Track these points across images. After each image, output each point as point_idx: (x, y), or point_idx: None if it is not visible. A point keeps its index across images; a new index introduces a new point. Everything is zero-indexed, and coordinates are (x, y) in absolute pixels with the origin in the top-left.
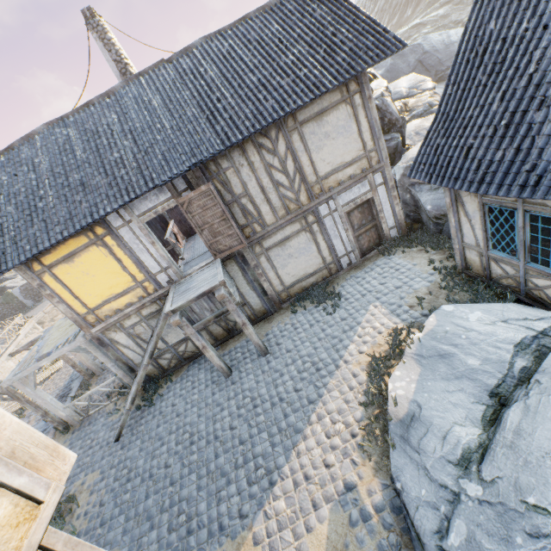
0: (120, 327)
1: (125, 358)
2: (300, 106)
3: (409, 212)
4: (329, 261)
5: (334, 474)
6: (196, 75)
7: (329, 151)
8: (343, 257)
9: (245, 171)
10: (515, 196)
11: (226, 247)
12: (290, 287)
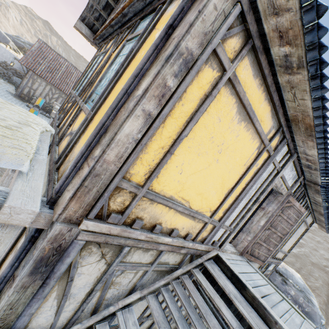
0: (120, 254)
1: (18, 325)
2: (327, 221)
3: None
4: None
5: None
6: None
7: (291, 240)
8: None
9: None
10: None
11: (257, 254)
12: None
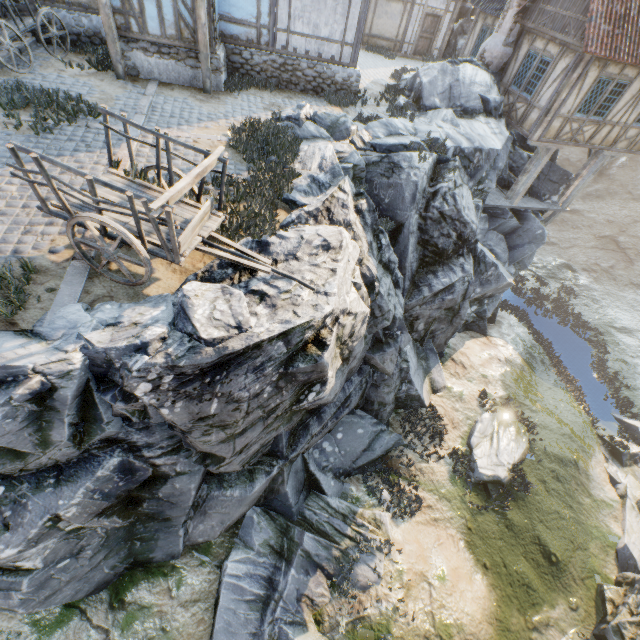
0: None
1: None
2: None
3: (447, 54)
4: (399, 39)
5: (378, 77)
6: None
7: None
8: (405, 45)
9: None
10: (492, 13)
11: None
12: (372, 37)
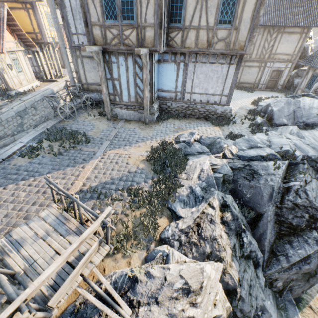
0: None
1: None
2: (289, 26)
3: (287, 86)
4: (256, 83)
5: (243, 104)
6: None
7: (284, 46)
8: (260, 85)
9: (260, 37)
10: None
11: None
12: (240, 83)
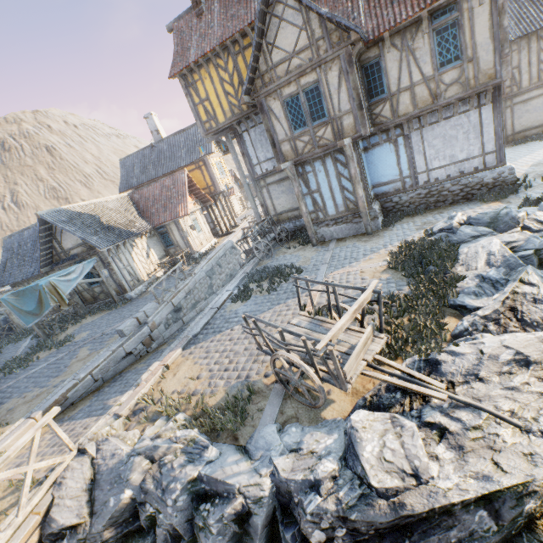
0: None
1: None
2: None
3: None
4: None
5: (537, 159)
6: (512, 2)
7: None
8: None
9: (524, 53)
10: None
11: None
12: (517, 133)
